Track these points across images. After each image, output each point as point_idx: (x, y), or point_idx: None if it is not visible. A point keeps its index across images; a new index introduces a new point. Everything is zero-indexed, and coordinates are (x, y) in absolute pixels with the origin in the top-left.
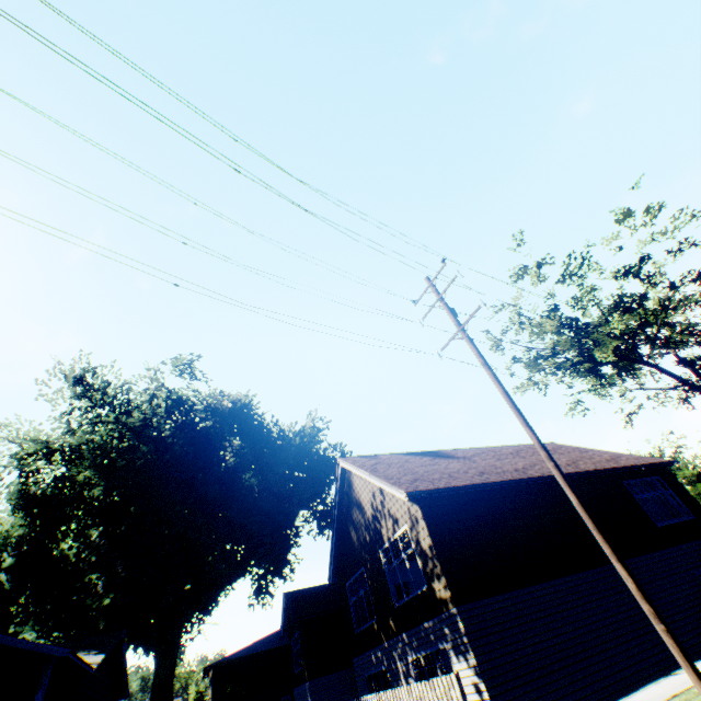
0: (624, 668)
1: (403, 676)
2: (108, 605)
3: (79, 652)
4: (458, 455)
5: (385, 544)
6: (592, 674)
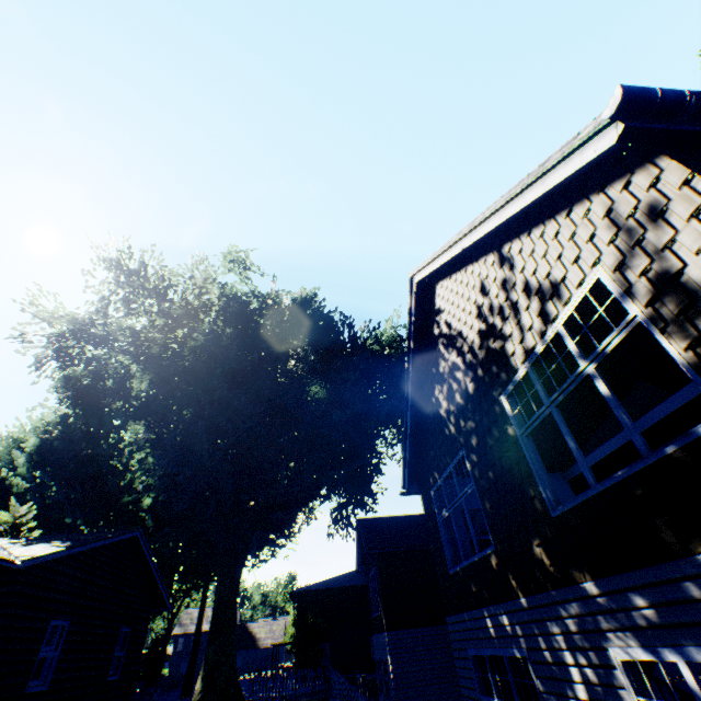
0: None
1: (586, 695)
2: (153, 506)
3: (54, 543)
4: None
5: (515, 375)
6: None
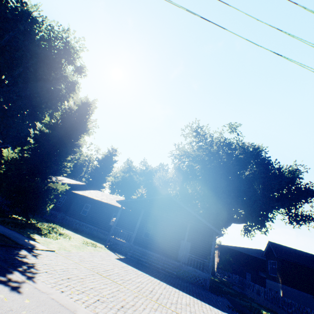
0: None
1: None
2: (200, 212)
3: None
4: None
5: None
6: None
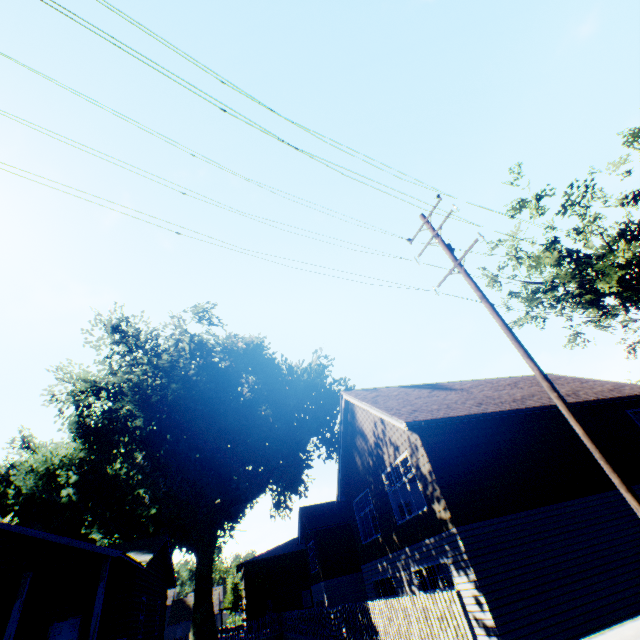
0: (626, 588)
1: (407, 584)
2: (155, 514)
3: (133, 551)
4: (455, 387)
5: (386, 469)
6: (592, 592)
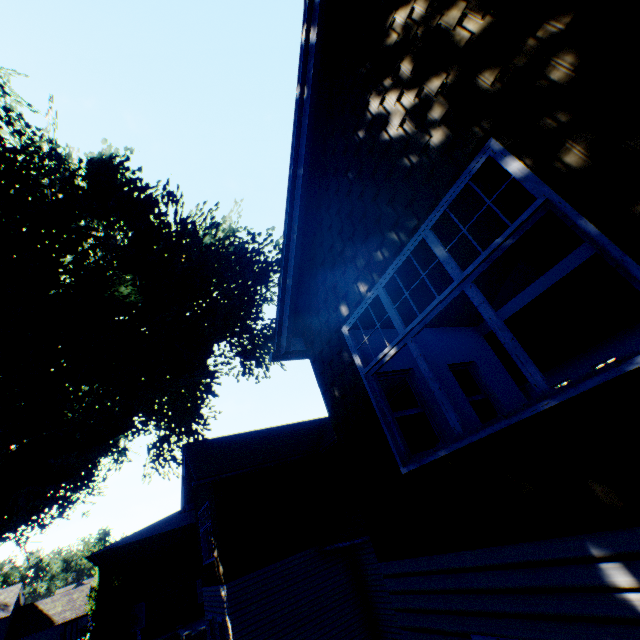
0: None
1: None
2: None
3: None
4: None
5: None
6: None
